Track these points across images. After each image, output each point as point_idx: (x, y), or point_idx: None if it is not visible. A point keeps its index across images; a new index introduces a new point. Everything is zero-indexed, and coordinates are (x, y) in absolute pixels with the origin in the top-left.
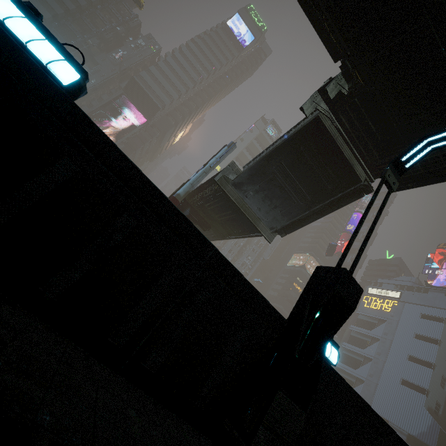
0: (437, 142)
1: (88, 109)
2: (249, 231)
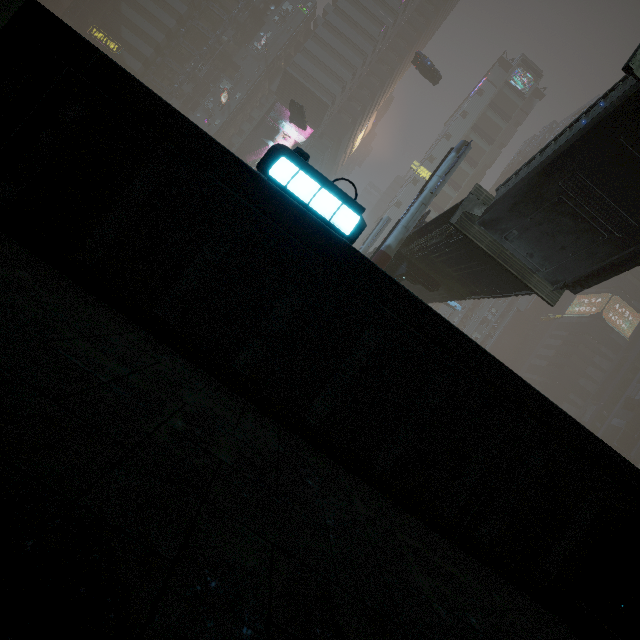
0: None
1: (238, 138)
2: (510, 289)
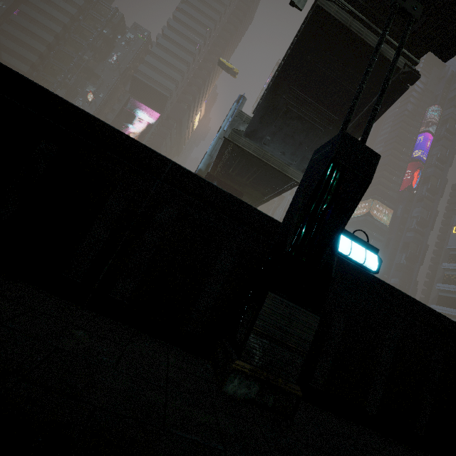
0: None
1: None
2: (282, 183)
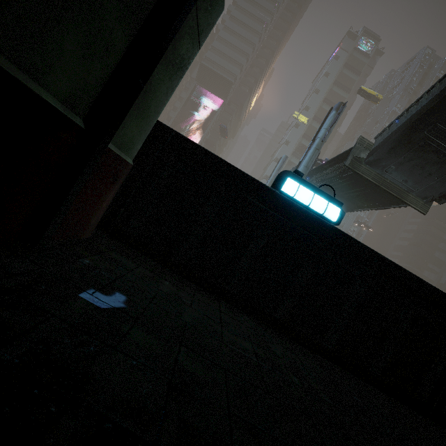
0: None
1: (173, 112)
2: (390, 203)
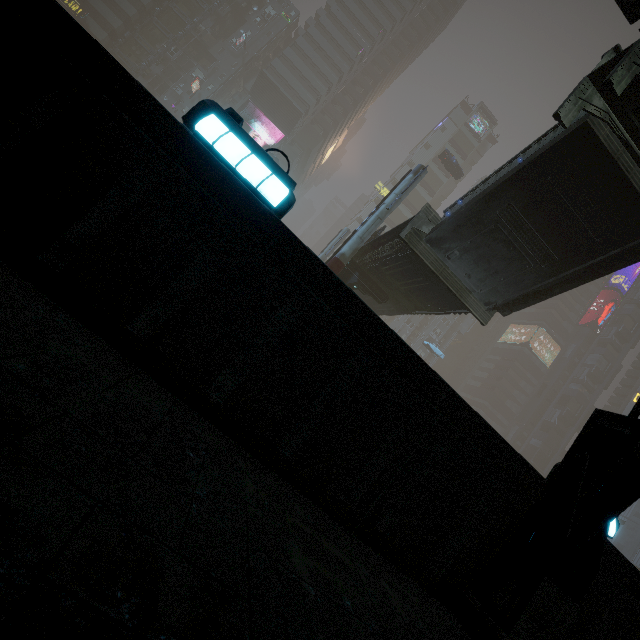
0: None
1: None
2: (450, 307)
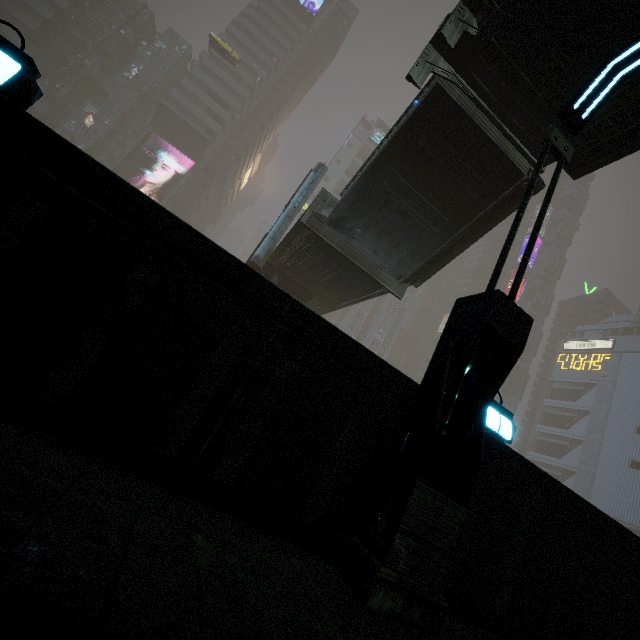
0: (630, 62)
1: (109, 164)
2: (368, 289)
